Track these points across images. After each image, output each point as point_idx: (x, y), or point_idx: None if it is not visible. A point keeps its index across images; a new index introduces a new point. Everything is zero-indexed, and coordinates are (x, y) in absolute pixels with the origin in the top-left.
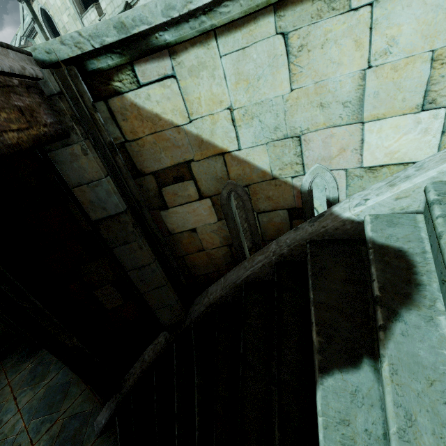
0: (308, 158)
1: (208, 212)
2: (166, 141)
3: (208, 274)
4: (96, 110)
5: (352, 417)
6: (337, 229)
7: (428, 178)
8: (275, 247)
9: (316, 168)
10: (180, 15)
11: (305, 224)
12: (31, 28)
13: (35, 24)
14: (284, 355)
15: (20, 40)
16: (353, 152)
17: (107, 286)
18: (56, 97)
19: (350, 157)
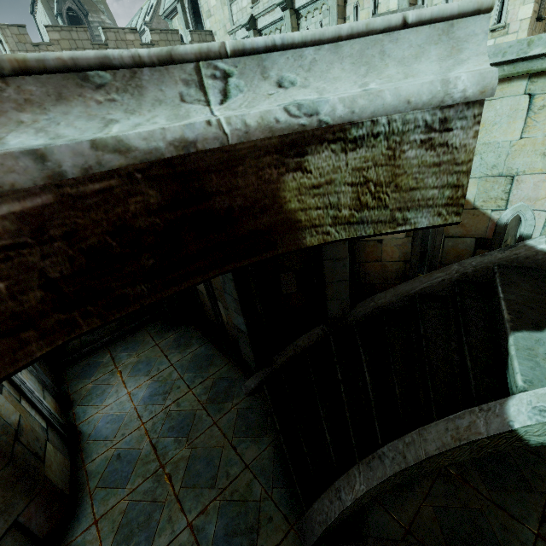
0: (514, 196)
1: None
2: None
3: (374, 284)
4: None
5: (536, 348)
6: (528, 258)
7: None
8: (458, 267)
9: (520, 205)
10: None
11: (494, 252)
12: (173, 8)
13: (179, 4)
14: (471, 331)
15: (145, 15)
16: None
17: (291, 273)
18: None
19: None
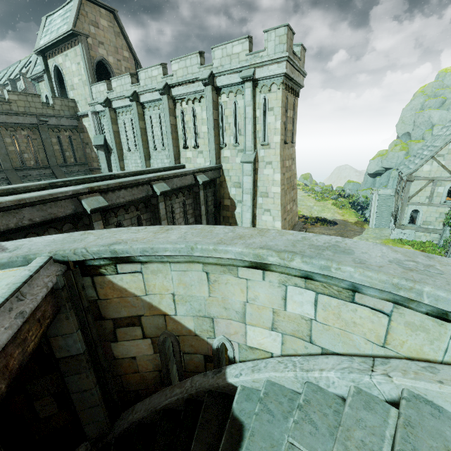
0: (217, 330)
1: (147, 347)
2: (127, 303)
3: (138, 390)
4: (84, 289)
5: None
6: (225, 387)
7: (265, 377)
8: (189, 385)
9: (221, 338)
10: (150, 254)
11: (210, 373)
12: (40, 75)
13: (45, 74)
14: None
15: (23, 67)
16: (242, 336)
17: (48, 397)
18: (60, 290)
19: (240, 338)
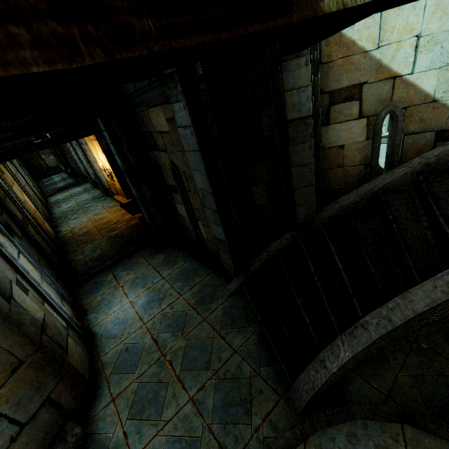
0: None
1: (360, 131)
2: (351, 65)
3: (337, 190)
4: None
5: None
6: None
7: None
8: (420, 159)
9: None
10: None
11: None
12: None
13: None
14: (444, 206)
15: None
16: None
17: (261, 185)
18: None
19: None
